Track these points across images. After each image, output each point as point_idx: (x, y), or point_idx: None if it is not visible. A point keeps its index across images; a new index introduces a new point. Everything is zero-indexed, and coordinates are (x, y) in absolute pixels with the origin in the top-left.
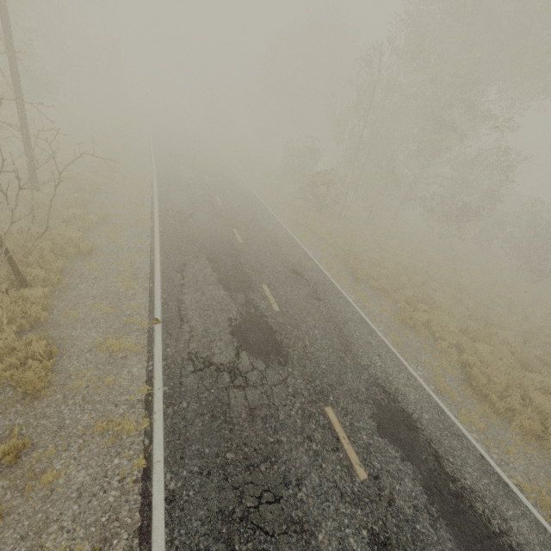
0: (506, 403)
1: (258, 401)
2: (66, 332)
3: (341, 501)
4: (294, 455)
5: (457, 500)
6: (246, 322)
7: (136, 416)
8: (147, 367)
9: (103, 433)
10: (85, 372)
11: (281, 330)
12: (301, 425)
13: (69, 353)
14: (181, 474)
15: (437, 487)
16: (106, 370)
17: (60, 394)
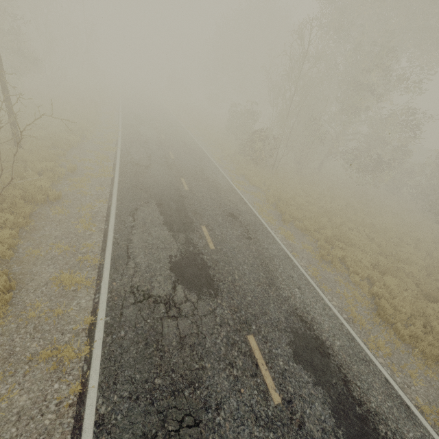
0: (410, 331)
1: (188, 330)
2: (27, 268)
3: (255, 425)
4: (216, 381)
5: (362, 423)
6: (184, 259)
7: (79, 343)
8: (94, 299)
9: (48, 359)
10: (39, 304)
11: (214, 265)
12: (225, 352)
13: (27, 287)
14: (112, 399)
15: (345, 411)
16: (58, 302)
17: (14, 324)
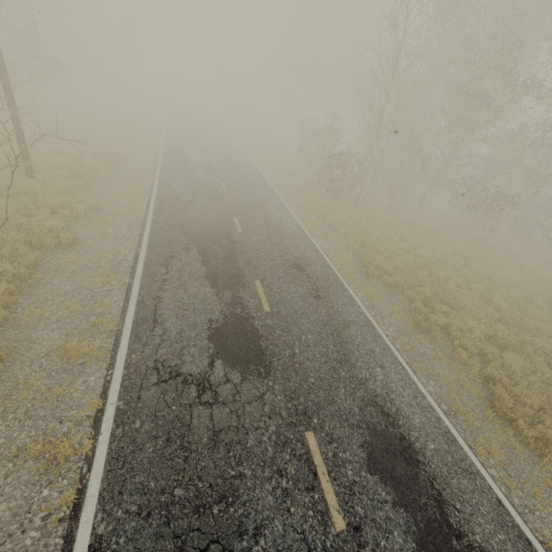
0: (537, 431)
1: (225, 422)
2: (25, 334)
3: None
4: (257, 495)
5: None
6: (229, 324)
7: (80, 436)
8: (106, 376)
9: (39, 456)
10: (34, 381)
11: (267, 334)
12: (273, 455)
13: (23, 358)
14: (115, 515)
15: (436, 545)
16: (59, 379)
17: (1, 407)
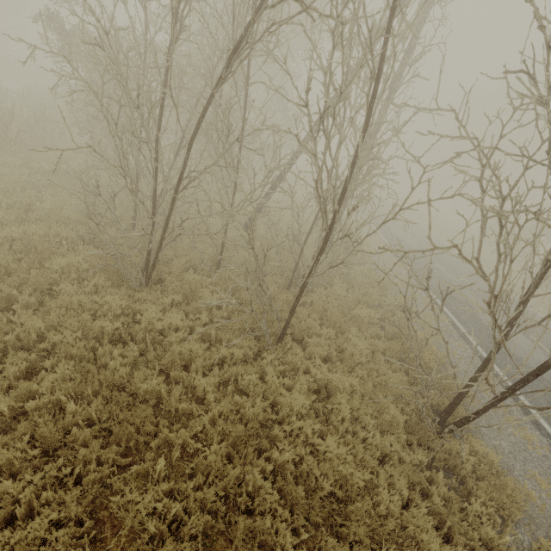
0: None
1: None
2: None
3: None
4: None
5: None
6: None
7: None
8: None
9: None
10: None
11: None
12: None
13: None
14: None
15: None
16: None
17: None
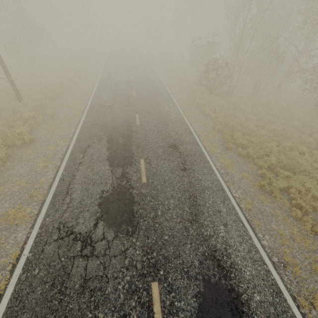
0: None
1: (94, 272)
2: None
3: None
4: None
5: None
6: (114, 194)
7: (1, 278)
8: (28, 233)
9: None
10: None
11: (140, 200)
12: (122, 301)
13: None
14: None
15: None
16: (1, 235)
17: None
